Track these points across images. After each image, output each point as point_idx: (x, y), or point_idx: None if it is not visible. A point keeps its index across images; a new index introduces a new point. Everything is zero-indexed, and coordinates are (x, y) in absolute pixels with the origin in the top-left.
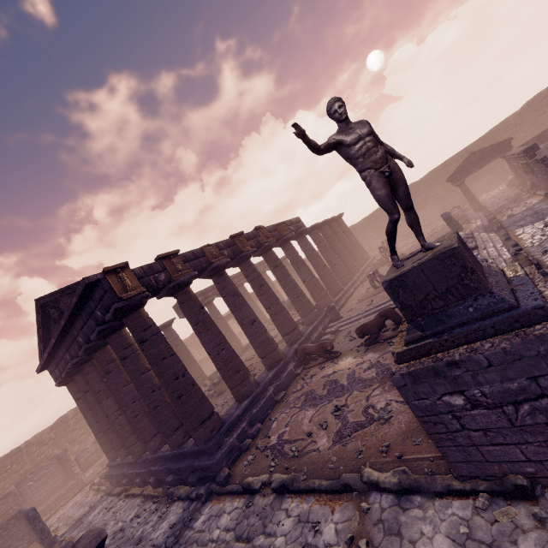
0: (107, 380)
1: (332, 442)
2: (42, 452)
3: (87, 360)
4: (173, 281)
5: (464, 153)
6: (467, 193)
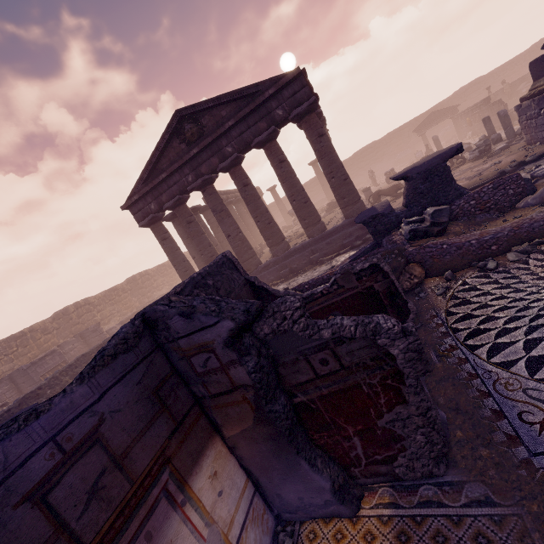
0: (244, 192)
1: (468, 180)
2: (48, 340)
3: (212, 181)
4: (318, 109)
5: (413, 122)
6: (426, 142)
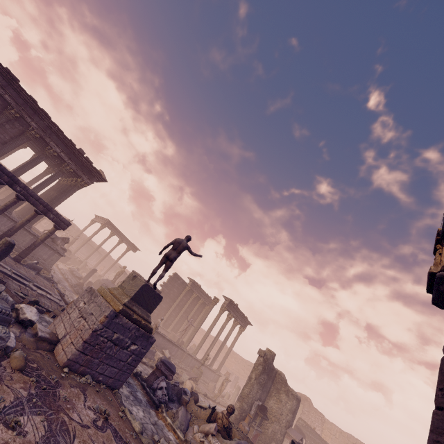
0: None
1: None
2: None
3: None
4: None
5: None
6: None
